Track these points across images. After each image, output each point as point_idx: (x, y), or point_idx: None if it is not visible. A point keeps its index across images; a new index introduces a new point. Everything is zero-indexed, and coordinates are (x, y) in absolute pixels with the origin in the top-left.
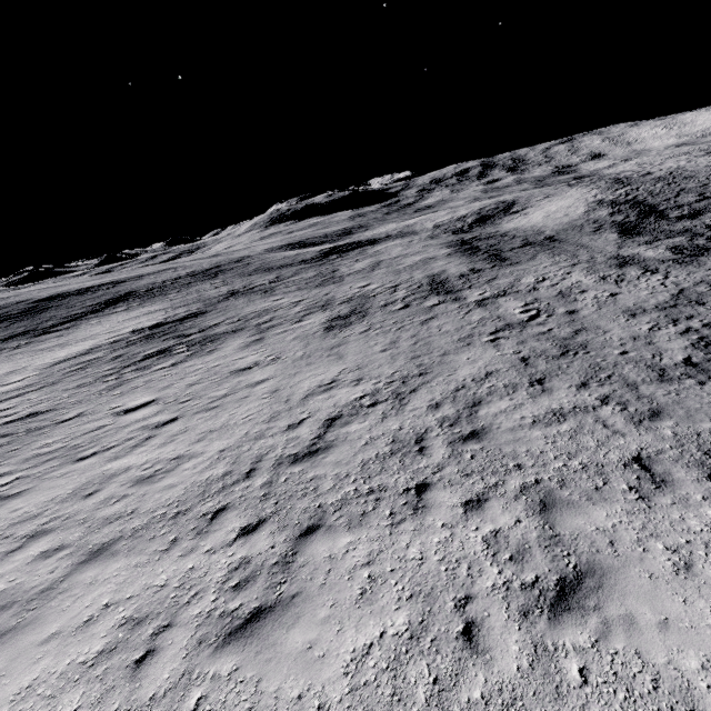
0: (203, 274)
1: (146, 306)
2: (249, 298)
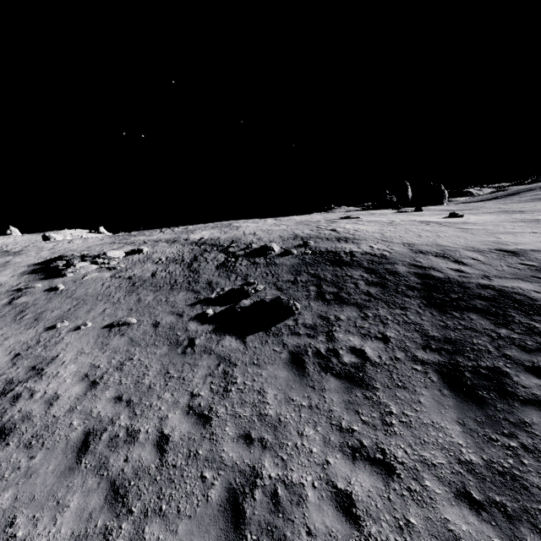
0: None
1: None
2: None
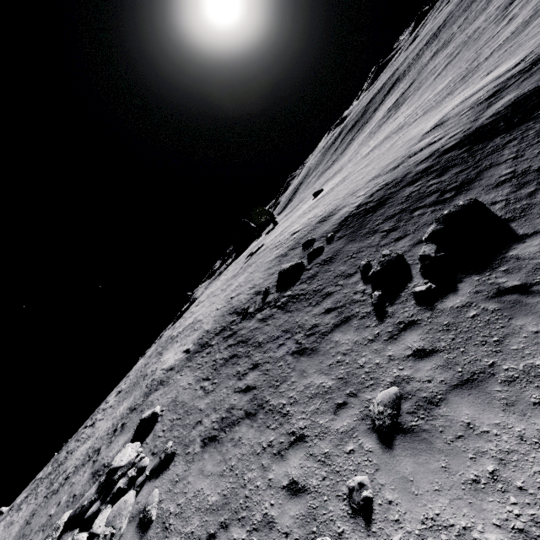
0: (433, 37)
1: (398, 88)
2: (436, 57)
